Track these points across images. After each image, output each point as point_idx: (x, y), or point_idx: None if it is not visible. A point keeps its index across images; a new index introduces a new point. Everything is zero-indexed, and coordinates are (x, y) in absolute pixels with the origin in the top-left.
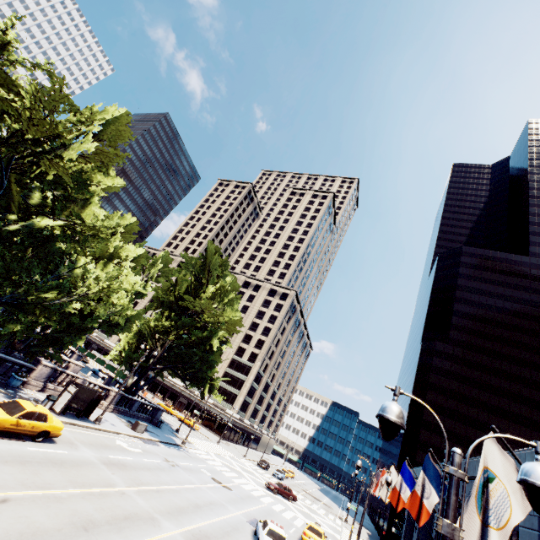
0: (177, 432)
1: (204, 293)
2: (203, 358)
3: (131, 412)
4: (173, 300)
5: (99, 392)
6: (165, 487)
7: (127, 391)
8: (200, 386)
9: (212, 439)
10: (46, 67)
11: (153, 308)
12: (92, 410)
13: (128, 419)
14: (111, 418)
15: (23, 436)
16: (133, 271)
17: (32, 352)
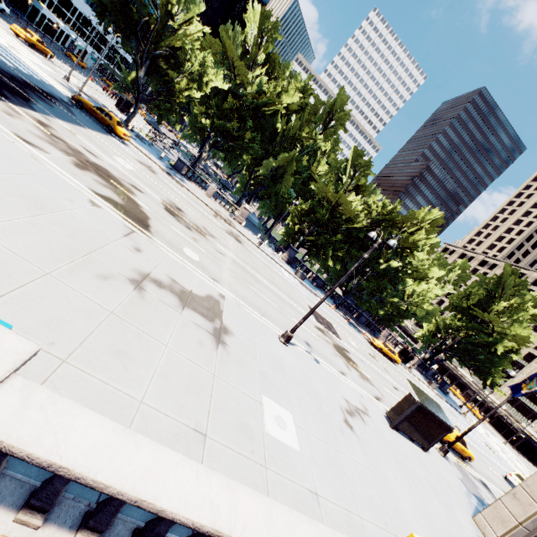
0: (460, 407)
1: (495, 306)
2: (487, 358)
3: (426, 375)
4: (465, 307)
5: (412, 353)
6: (447, 415)
7: (425, 360)
8: (482, 377)
9: (497, 437)
10: (409, 215)
11: (448, 310)
12: (407, 361)
13: (424, 378)
14: (415, 372)
15: (387, 358)
16: (435, 284)
17: (379, 322)
